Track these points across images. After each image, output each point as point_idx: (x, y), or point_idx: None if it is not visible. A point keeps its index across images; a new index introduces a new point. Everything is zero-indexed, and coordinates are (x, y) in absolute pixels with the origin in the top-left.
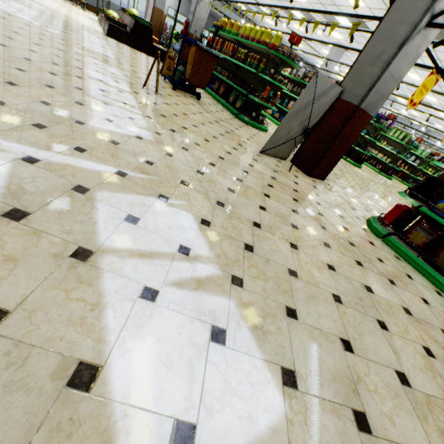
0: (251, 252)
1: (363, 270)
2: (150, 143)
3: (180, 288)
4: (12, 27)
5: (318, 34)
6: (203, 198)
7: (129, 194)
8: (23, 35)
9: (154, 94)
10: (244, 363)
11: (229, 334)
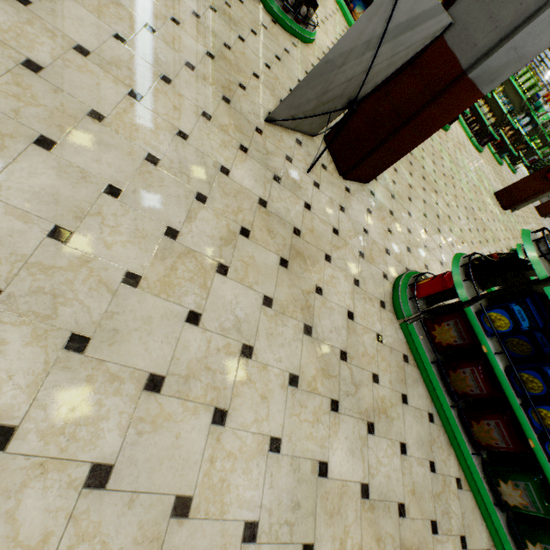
0: (99, 490)
1: (335, 420)
2: None
3: None
4: None
5: None
6: (28, 340)
7: None
8: None
9: None
10: None
11: None
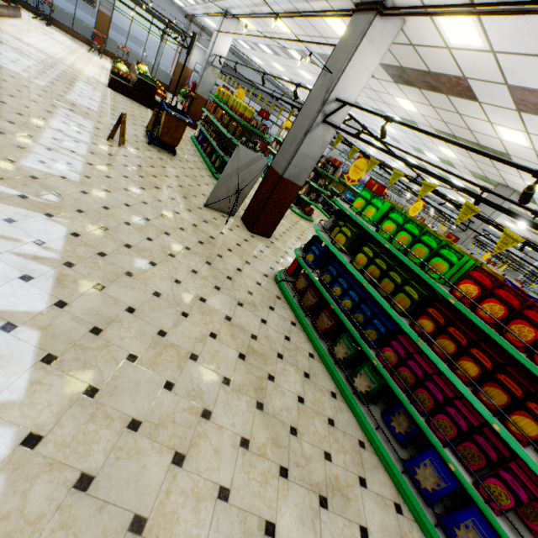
0: (101, 257)
1: (216, 292)
2: (72, 183)
3: (18, 256)
4: None
5: None
6: (90, 222)
7: (20, 208)
8: (2, 87)
9: (118, 146)
10: (34, 291)
11: (35, 280)
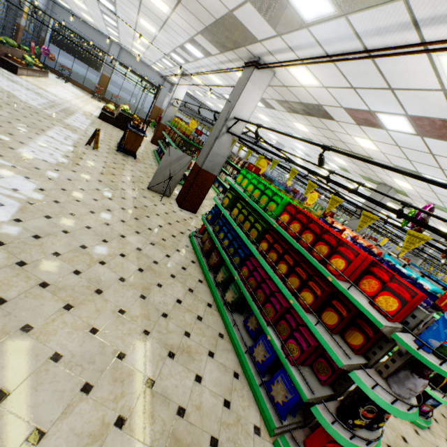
0: (56, 203)
1: (136, 234)
2: (50, 164)
3: None
4: (17, 108)
5: (265, 134)
6: (54, 185)
7: (9, 172)
8: (20, 112)
9: (92, 149)
10: (3, 211)
11: (6, 206)
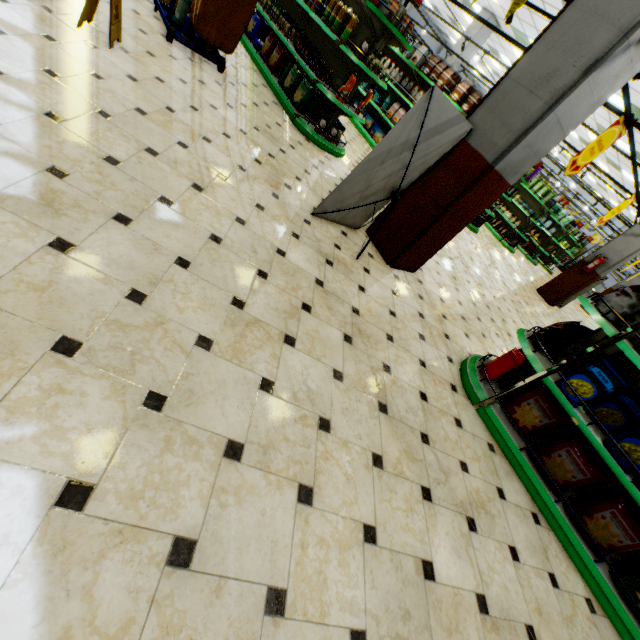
0: (182, 570)
1: (431, 511)
2: (12, 209)
3: None
4: None
5: None
6: (107, 394)
7: None
8: None
9: (107, 46)
10: None
11: None
